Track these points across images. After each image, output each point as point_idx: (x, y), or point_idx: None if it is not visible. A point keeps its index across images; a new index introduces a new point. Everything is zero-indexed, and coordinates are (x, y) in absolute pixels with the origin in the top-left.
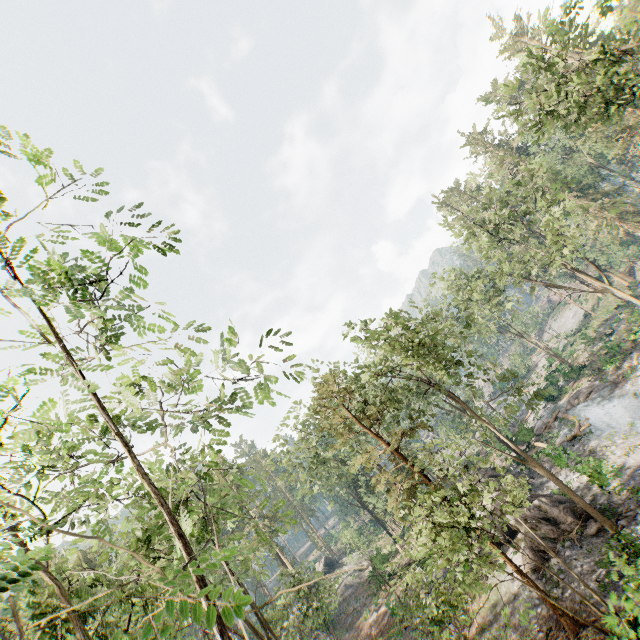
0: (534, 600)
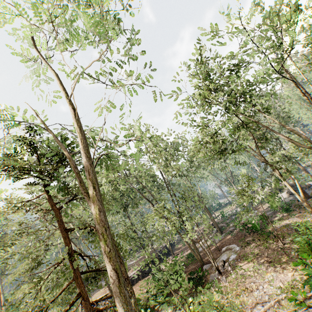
0: (290, 199)
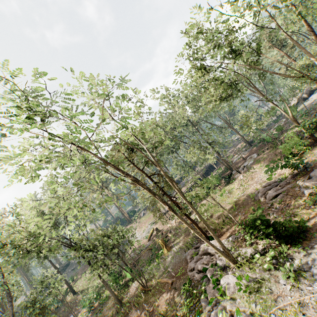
0: None
